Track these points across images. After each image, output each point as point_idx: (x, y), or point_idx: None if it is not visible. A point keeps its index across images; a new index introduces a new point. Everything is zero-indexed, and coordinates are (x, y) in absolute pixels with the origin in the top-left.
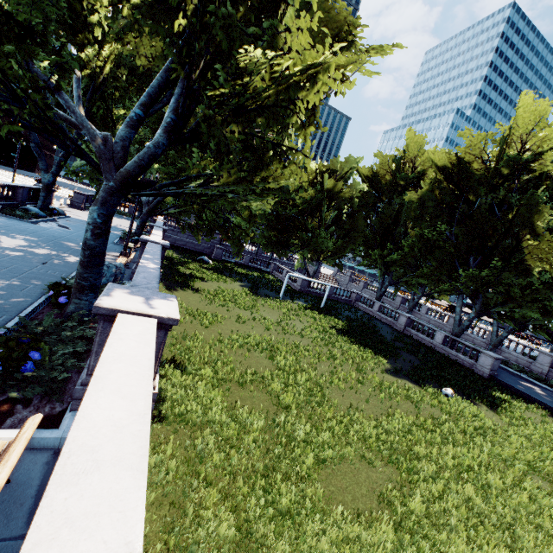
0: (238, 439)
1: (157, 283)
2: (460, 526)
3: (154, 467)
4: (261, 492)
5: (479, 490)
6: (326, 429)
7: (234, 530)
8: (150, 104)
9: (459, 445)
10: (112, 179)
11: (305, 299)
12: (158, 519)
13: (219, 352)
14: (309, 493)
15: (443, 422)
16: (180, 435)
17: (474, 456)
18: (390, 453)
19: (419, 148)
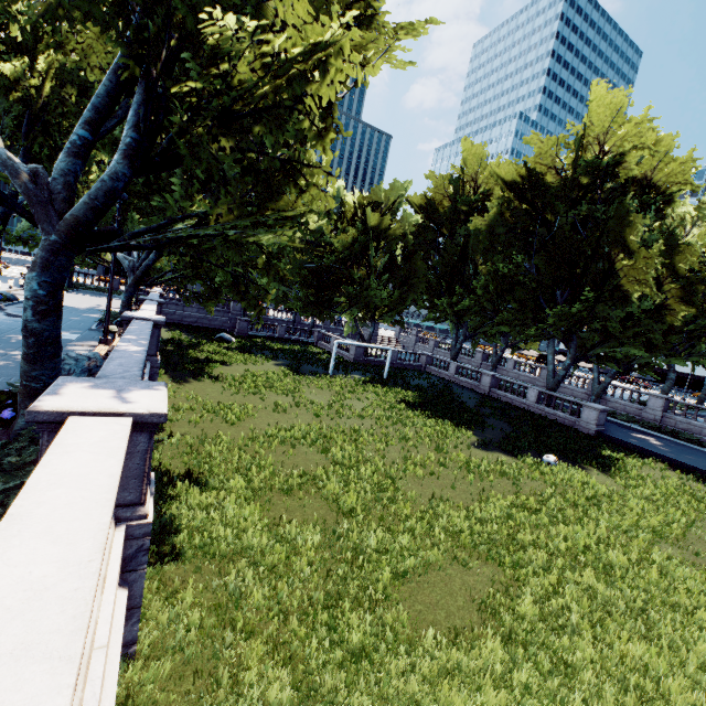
0: (287, 565)
1: (140, 370)
2: (584, 624)
3: (168, 625)
4: (323, 631)
5: (601, 573)
6: (404, 532)
7: (290, 692)
8: (99, 122)
9: (570, 522)
10: (54, 231)
11: (362, 371)
12: (178, 699)
13: (253, 453)
14: (389, 620)
15: (549, 498)
16: (204, 574)
17: (590, 533)
18: (488, 547)
19: (479, 162)
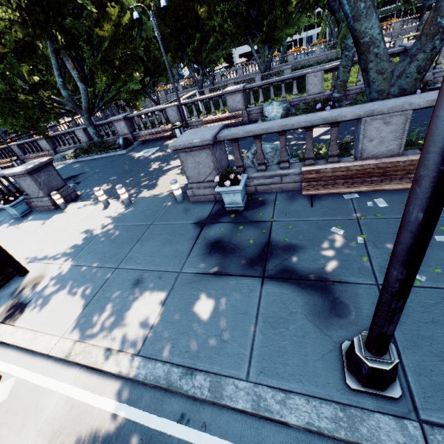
0: None
1: None
2: None
3: None
4: None
5: None
6: None
7: None
8: None
9: None
10: None
11: None
12: None
13: None
14: None
15: None
16: None
17: None
18: None
19: None
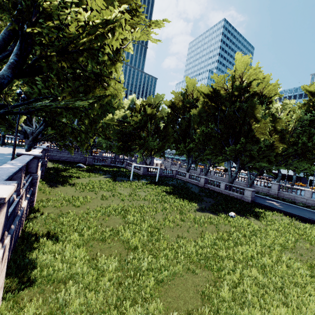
0: (97, 282)
1: (7, 176)
2: (254, 299)
3: None
4: None
5: (260, 270)
6: (162, 257)
7: None
8: None
9: (243, 244)
10: None
11: (146, 178)
12: None
13: (86, 221)
14: (152, 310)
15: (233, 233)
16: (46, 293)
17: (253, 249)
18: (205, 261)
19: (193, 87)
